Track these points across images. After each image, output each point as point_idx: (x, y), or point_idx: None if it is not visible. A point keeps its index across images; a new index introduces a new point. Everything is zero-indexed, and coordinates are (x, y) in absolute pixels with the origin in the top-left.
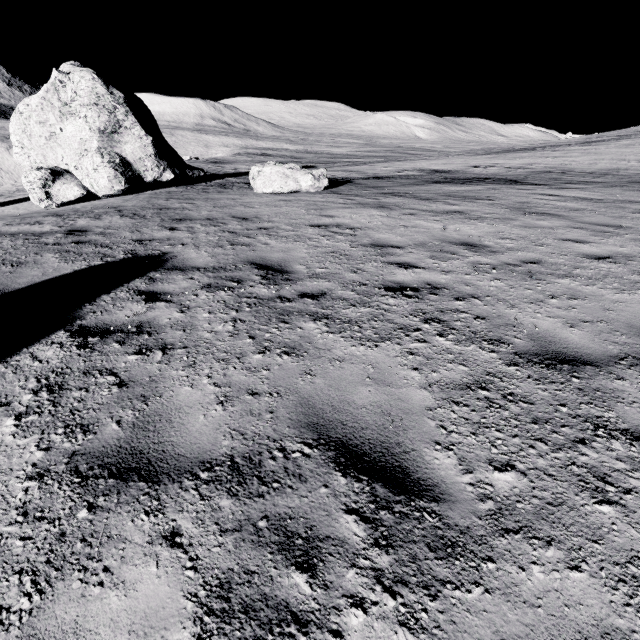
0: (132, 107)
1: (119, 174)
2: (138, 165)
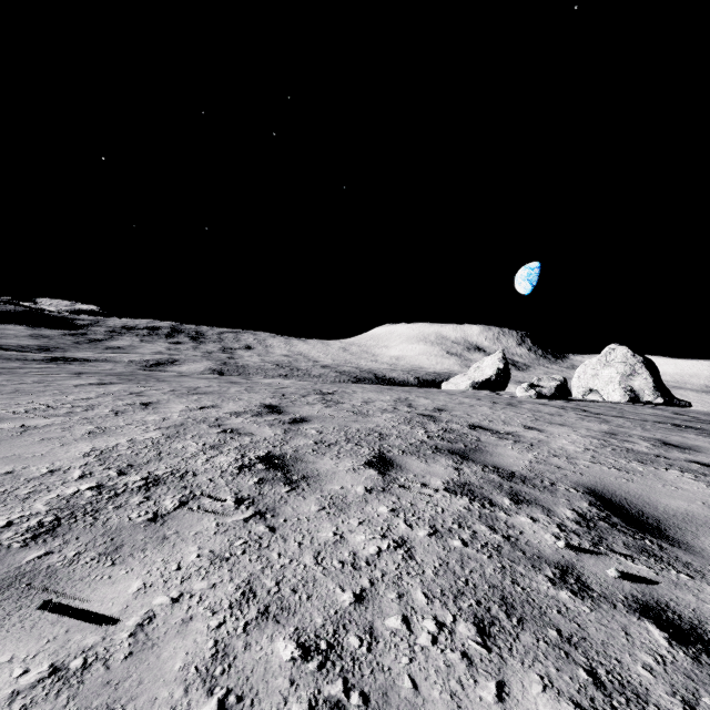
0: (645, 364)
1: (626, 394)
2: (639, 392)
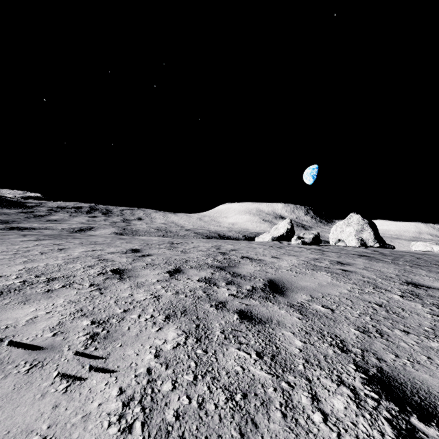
0: (369, 224)
1: (359, 242)
2: (366, 240)
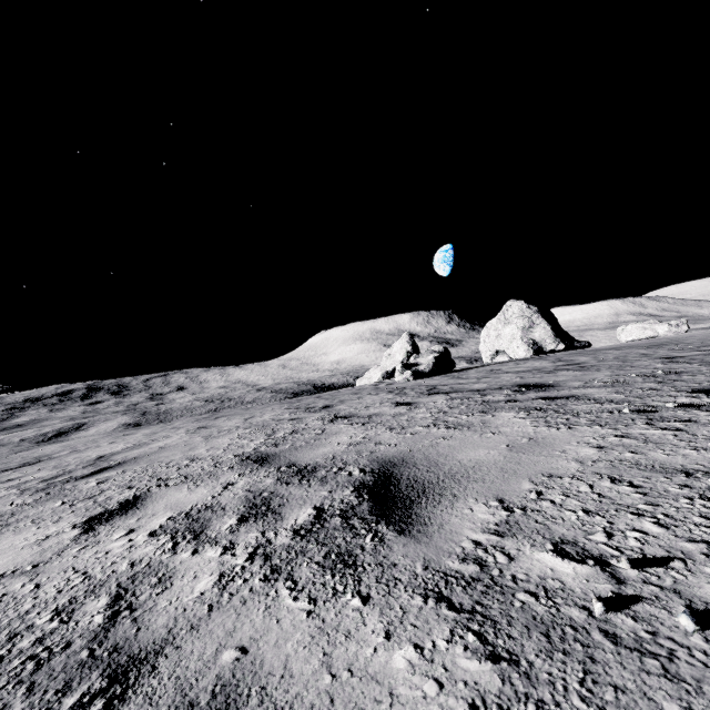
0: (541, 313)
1: (530, 348)
2: (541, 342)
